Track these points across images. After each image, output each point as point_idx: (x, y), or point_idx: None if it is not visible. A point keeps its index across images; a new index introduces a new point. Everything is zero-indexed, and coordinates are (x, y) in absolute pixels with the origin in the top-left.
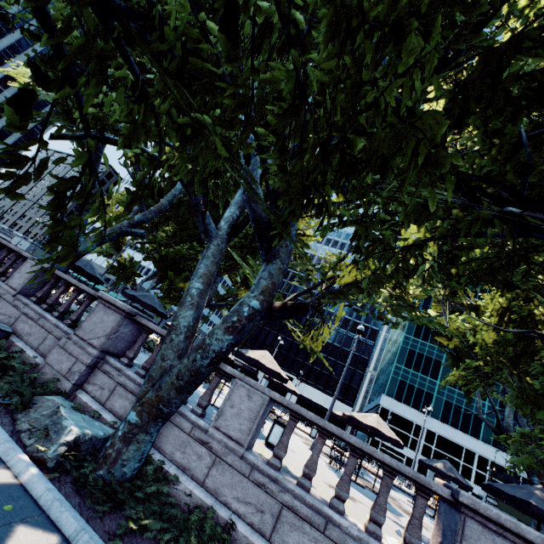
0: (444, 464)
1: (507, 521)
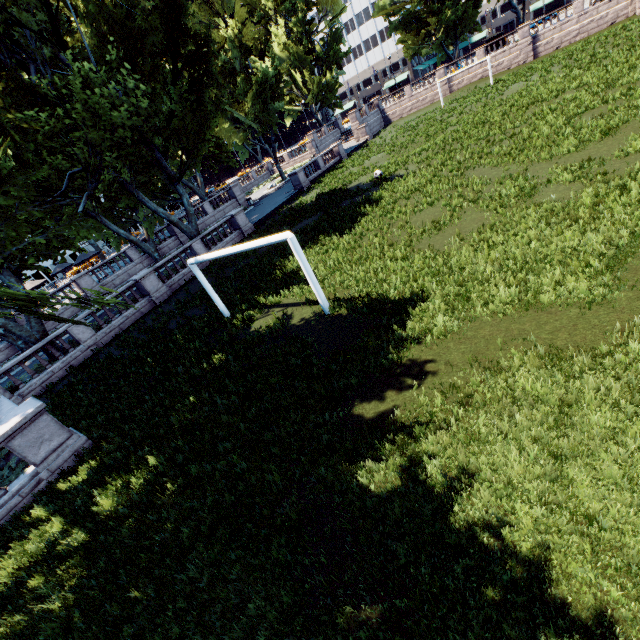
0: (59, 267)
1: (81, 275)
